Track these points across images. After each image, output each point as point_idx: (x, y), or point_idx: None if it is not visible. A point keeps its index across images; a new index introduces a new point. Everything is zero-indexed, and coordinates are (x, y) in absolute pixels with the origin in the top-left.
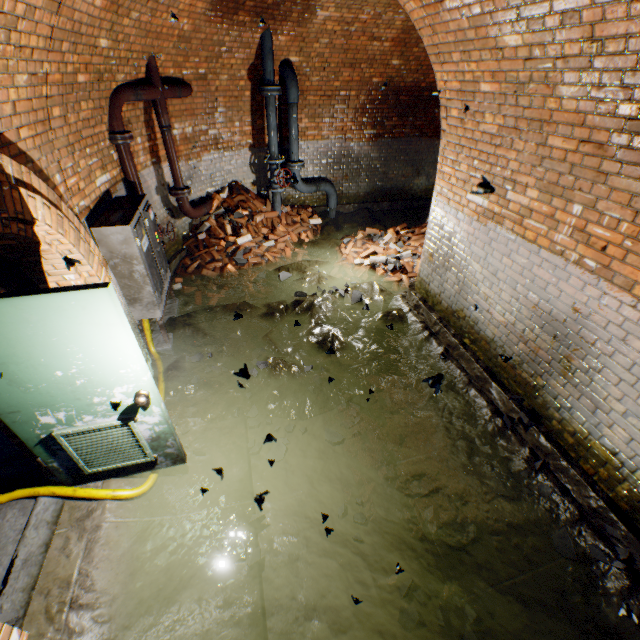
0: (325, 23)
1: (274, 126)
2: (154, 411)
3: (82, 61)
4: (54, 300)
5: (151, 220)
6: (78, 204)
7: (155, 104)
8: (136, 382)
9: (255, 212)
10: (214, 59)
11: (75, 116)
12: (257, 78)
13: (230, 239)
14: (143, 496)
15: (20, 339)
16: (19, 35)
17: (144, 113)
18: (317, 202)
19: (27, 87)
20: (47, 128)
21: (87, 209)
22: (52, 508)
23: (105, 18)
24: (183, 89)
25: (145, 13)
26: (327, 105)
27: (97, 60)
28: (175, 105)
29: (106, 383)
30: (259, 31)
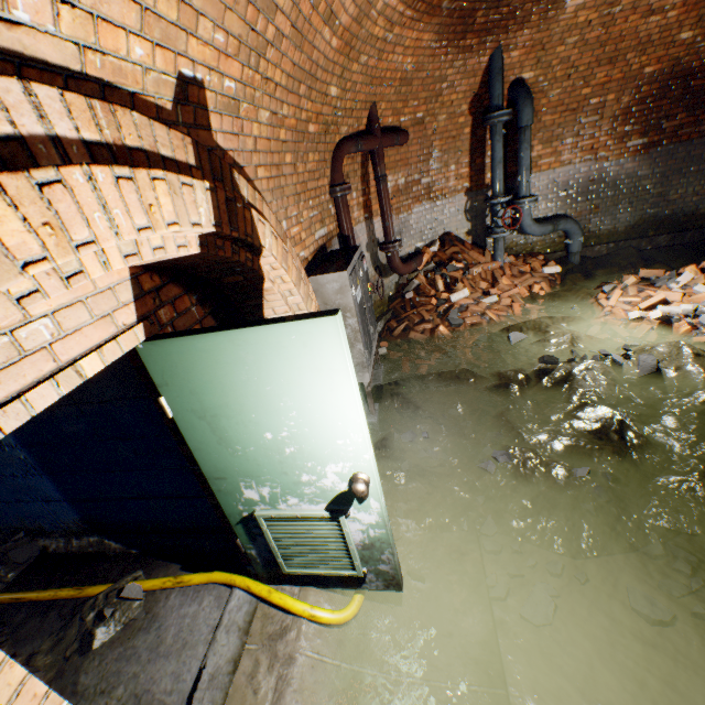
0: (575, 15)
1: (499, 158)
2: (371, 506)
3: (314, 110)
4: (273, 333)
5: (364, 271)
6: (298, 254)
7: (372, 155)
8: (354, 460)
9: (470, 264)
10: (433, 99)
11: (303, 166)
12: (479, 110)
13: (442, 296)
14: (344, 625)
15: (233, 385)
16: (266, 64)
17: (361, 167)
18: (550, 247)
19: (267, 126)
20: (279, 173)
21: (305, 260)
22: (245, 608)
23: (338, 62)
24: (400, 135)
25: (372, 56)
26: (569, 122)
27: (326, 110)
28: (390, 156)
29: (318, 456)
30: (487, 53)
